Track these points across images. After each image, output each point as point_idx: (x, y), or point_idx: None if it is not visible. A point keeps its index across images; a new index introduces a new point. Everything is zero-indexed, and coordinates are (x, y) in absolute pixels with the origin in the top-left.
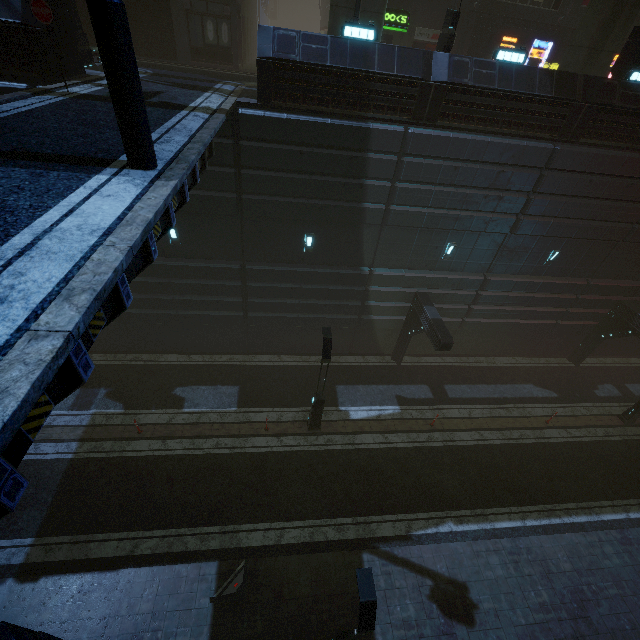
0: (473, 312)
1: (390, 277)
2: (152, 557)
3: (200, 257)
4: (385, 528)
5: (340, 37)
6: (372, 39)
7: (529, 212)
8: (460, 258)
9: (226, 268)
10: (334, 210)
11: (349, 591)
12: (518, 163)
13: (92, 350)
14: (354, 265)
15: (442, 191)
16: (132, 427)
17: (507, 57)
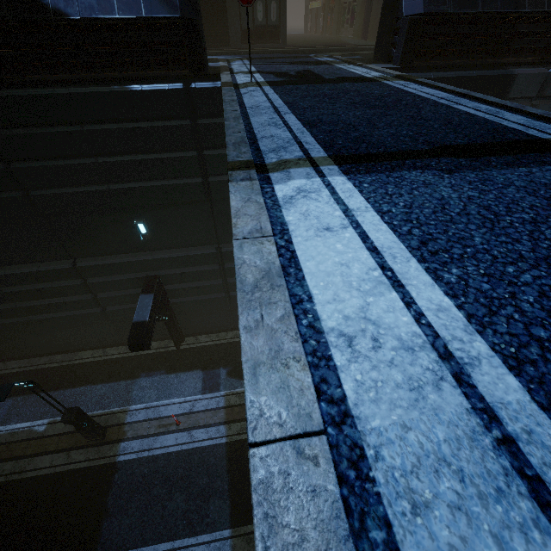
0: None
1: None
2: None
3: None
4: None
5: None
6: None
7: None
8: None
9: None
10: None
11: None
12: None
13: (196, 332)
14: None
15: None
16: None
17: None
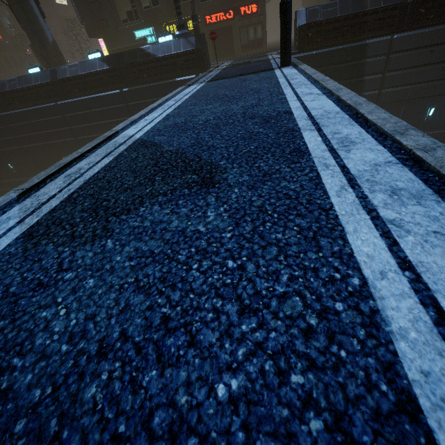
0: None
1: None
2: None
3: None
4: None
5: None
6: None
7: None
8: (440, 117)
9: None
10: None
11: None
12: None
13: None
14: None
15: (422, 70)
16: None
17: None
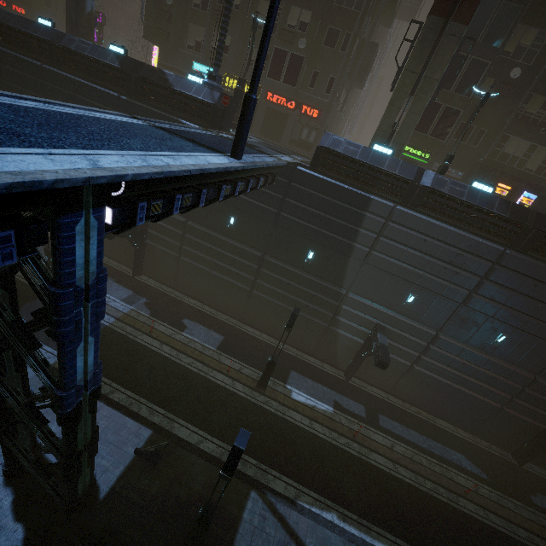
0: (422, 361)
1: (360, 303)
2: (117, 404)
3: (241, 241)
4: (278, 484)
5: (368, 147)
6: (390, 154)
7: (480, 292)
8: (418, 309)
9: (253, 253)
10: (334, 240)
11: (228, 509)
12: (474, 252)
13: (151, 276)
14: (336, 284)
15: (412, 253)
16: (148, 327)
17: (480, 186)
